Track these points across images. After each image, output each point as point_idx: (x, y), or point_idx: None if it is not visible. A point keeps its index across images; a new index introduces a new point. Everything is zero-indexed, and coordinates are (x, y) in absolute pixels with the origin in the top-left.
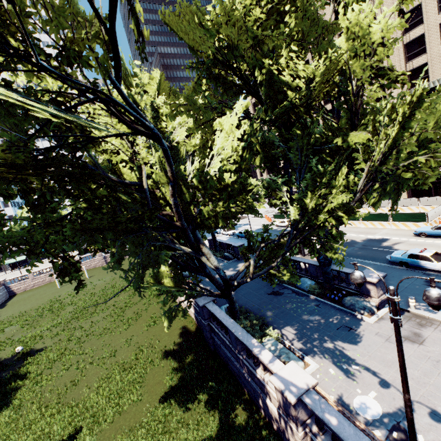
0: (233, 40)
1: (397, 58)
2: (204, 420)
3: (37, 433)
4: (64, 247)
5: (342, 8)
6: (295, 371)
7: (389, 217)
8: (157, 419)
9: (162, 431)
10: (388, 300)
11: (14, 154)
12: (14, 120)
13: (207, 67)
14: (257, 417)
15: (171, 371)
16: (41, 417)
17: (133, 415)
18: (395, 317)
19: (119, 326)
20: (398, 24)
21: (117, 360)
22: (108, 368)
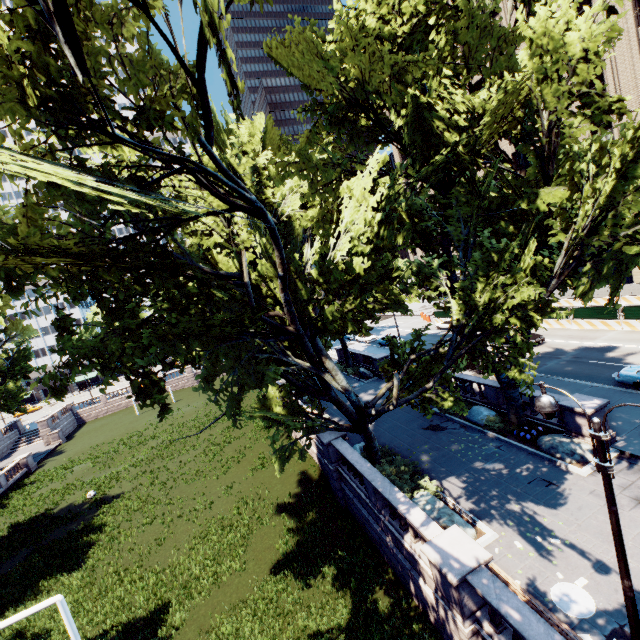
0: (363, 71)
1: (629, 63)
2: (331, 603)
3: (115, 602)
4: (146, 360)
5: (526, 4)
6: (459, 539)
7: (620, 312)
8: (267, 597)
9: (274, 612)
10: (592, 439)
11: (86, 245)
12: (86, 203)
13: (328, 110)
14: (406, 604)
15: (286, 532)
16: (120, 583)
17: (235, 588)
18: (602, 463)
19: (216, 469)
20: (608, 27)
21: (214, 515)
22: (202, 525)
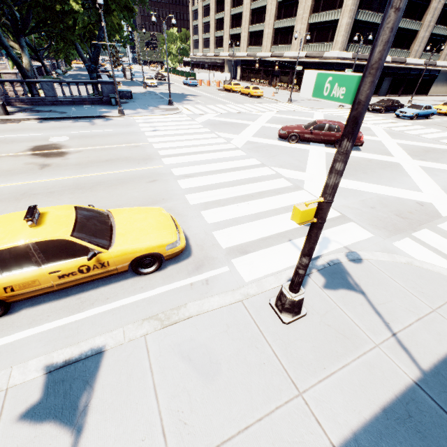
0: None
1: None
2: None
3: None
4: None
5: None
6: None
7: None
8: None
9: None
10: None
11: None
12: None
13: None
14: None
15: None
16: None
17: None
18: None
19: None
20: None
21: None
22: None
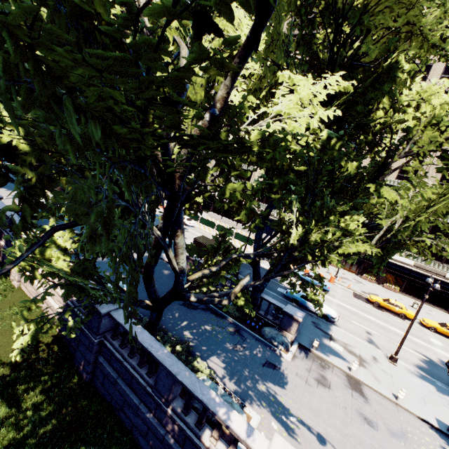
0: None
1: None
2: None
3: None
4: None
5: None
6: None
7: None
8: None
9: None
10: None
11: None
12: None
13: None
14: None
15: None
16: None
17: None
18: None
19: None
20: None
21: None
22: None
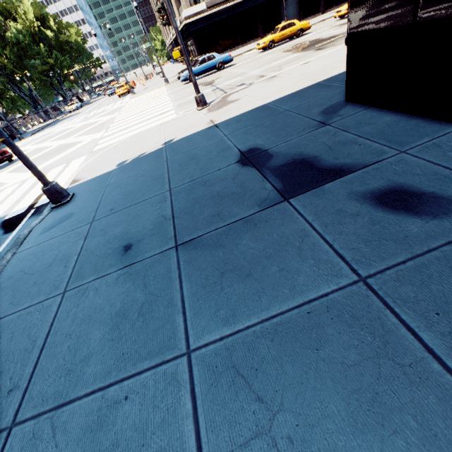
0: None
1: None
2: None
3: None
4: None
5: None
6: None
7: None
8: None
9: None
10: None
11: None
12: None
13: None
14: None
15: None
16: None
17: None
18: None
19: None
20: None
21: None
22: None
